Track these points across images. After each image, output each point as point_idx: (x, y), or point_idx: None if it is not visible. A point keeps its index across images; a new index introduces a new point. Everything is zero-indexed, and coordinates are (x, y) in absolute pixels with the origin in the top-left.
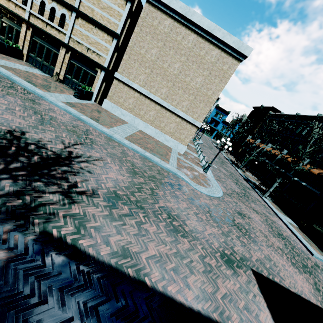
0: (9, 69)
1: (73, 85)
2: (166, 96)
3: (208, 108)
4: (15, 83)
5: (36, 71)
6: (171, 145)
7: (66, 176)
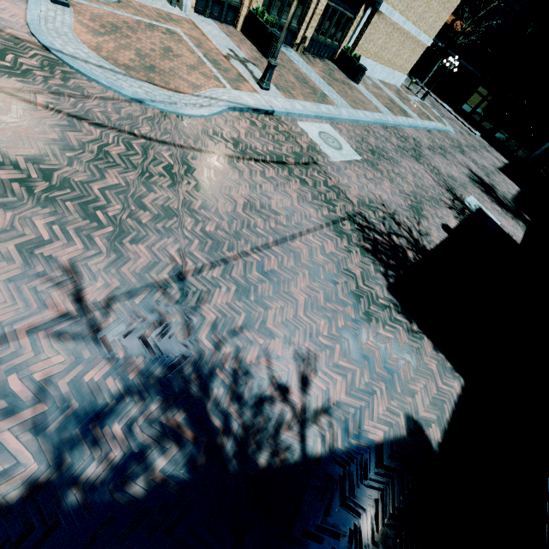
0: (352, 105)
1: (316, 48)
2: (419, 17)
3: (447, 17)
4: (386, 126)
5: (297, 59)
6: (395, 82)
7: (486, 182)
